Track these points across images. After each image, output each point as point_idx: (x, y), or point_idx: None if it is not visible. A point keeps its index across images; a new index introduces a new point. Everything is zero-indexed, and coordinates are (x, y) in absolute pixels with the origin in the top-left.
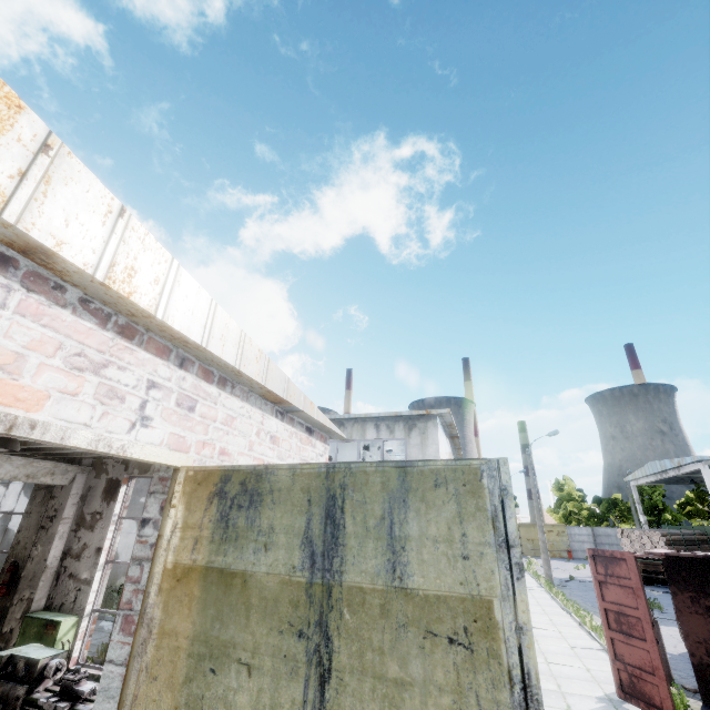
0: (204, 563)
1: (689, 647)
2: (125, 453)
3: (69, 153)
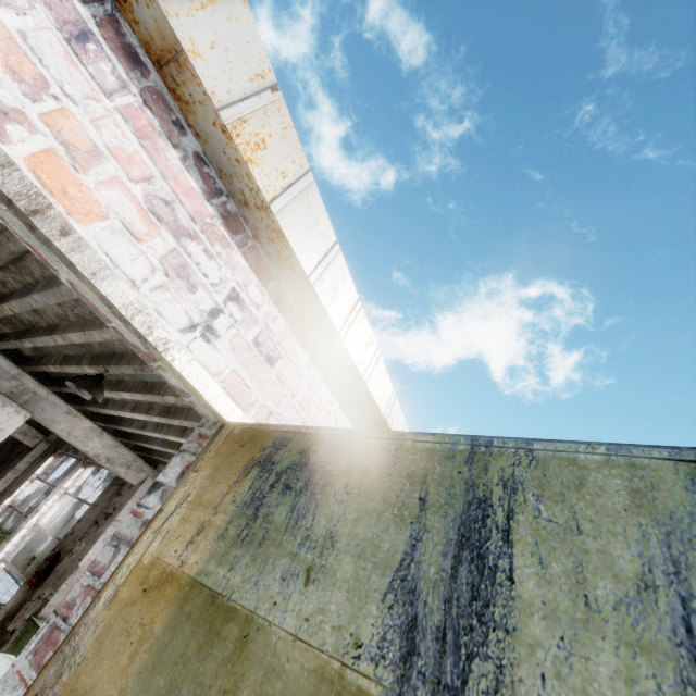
0: (194, 571)
1: None
2: (166, 353)
3: (244, 2)
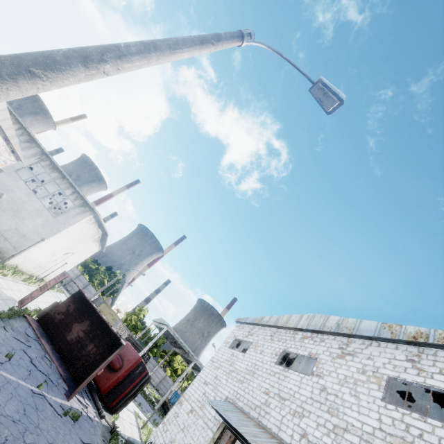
0: None
1: (53, 309)
2: None
3: None
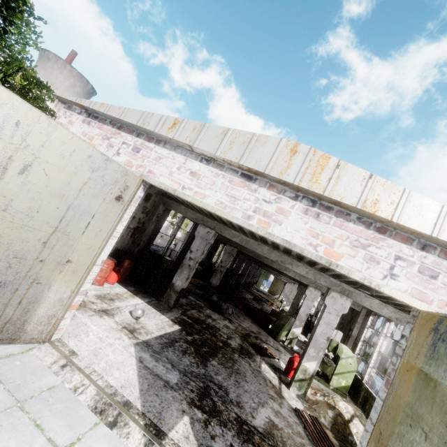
0: (419, 366)
1: None
2: (379, 289)
3: (346, 164)
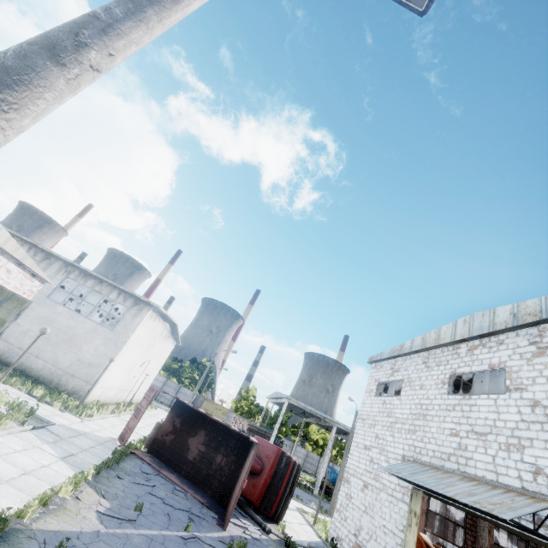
0: None
1: (159, 432)
2: None
3: None
